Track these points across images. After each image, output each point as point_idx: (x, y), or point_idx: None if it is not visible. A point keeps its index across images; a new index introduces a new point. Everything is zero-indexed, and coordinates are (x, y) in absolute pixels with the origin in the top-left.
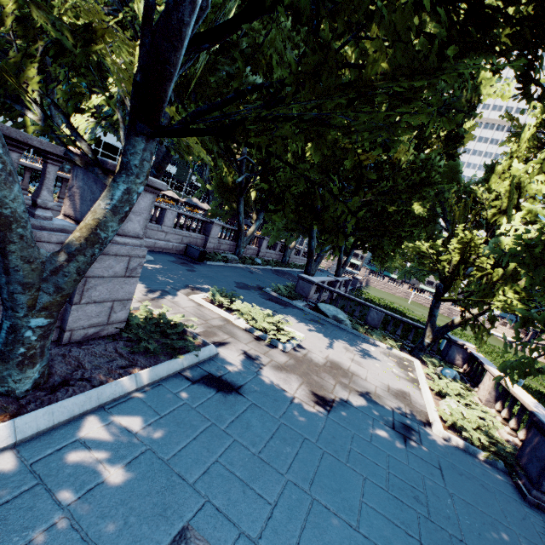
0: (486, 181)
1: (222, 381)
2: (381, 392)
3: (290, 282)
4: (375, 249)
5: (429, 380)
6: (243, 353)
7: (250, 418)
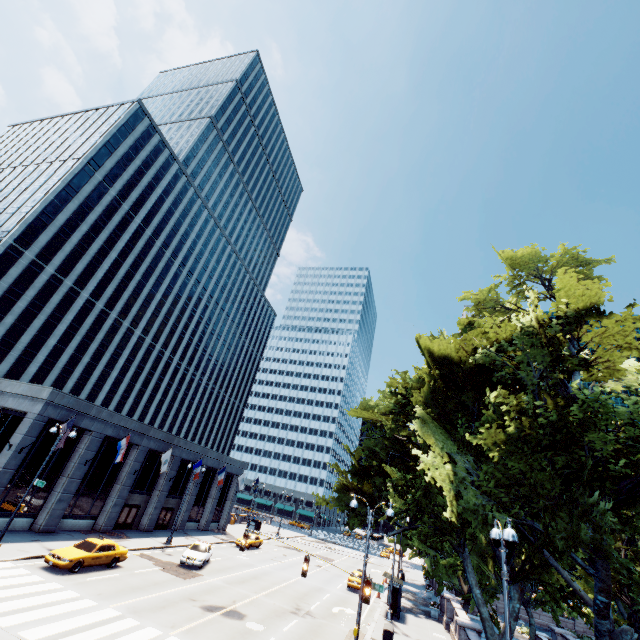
0: None
1: None
2: None
3: None
4: None
5: None
6: None
7: None
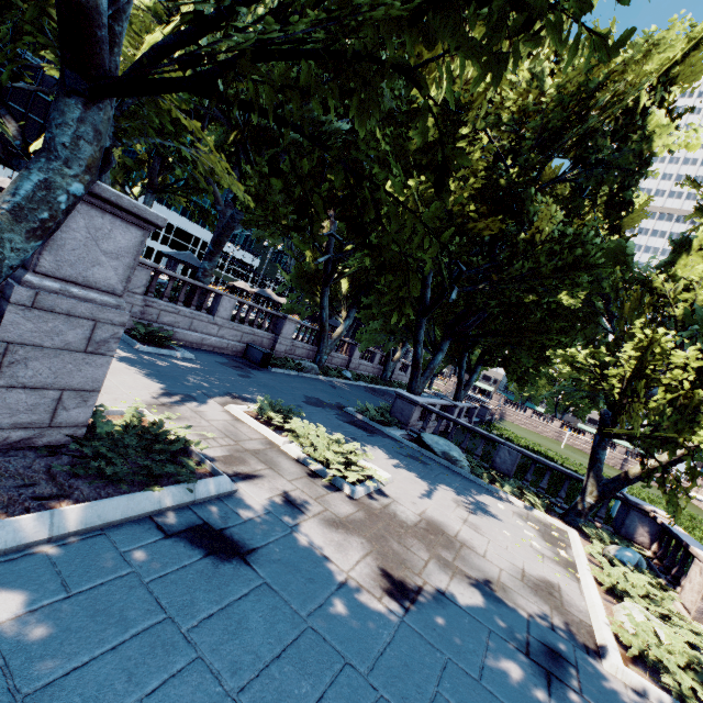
0: (670, 265)
1: (223, 538)
2: (510, 580)
3: (389, 404)
4: (508, 361)
5: (594, 565)
6: (279, 495)
7: (249, 612)
